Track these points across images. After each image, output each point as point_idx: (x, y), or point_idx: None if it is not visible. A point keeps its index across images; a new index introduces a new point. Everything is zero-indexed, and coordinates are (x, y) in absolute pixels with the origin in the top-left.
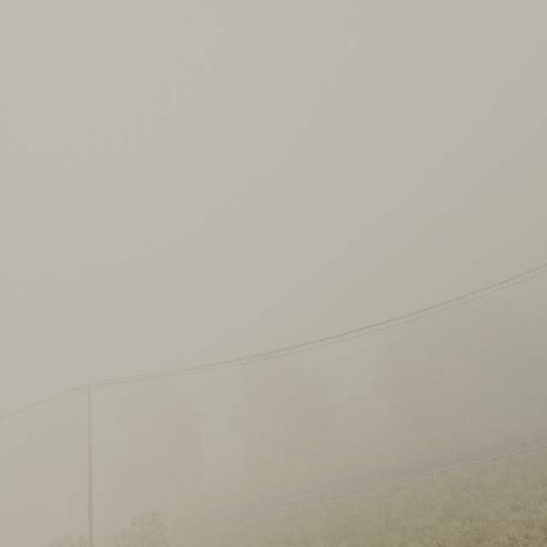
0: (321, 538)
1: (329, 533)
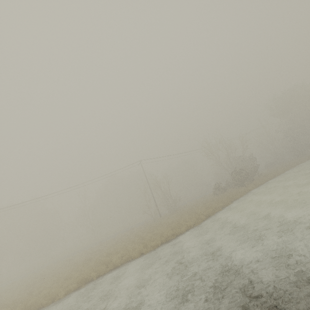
0: None
1: None
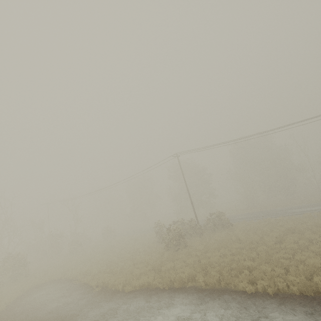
0: None
1: None
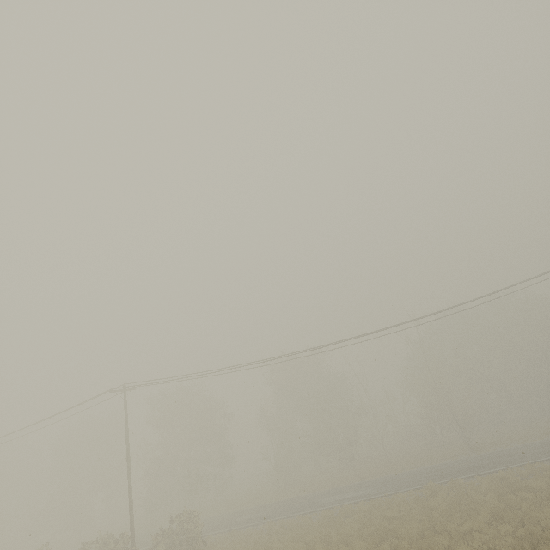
0: (361, 540)
1: (368, 535)
